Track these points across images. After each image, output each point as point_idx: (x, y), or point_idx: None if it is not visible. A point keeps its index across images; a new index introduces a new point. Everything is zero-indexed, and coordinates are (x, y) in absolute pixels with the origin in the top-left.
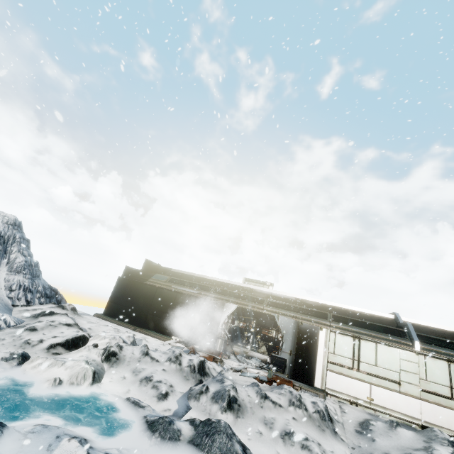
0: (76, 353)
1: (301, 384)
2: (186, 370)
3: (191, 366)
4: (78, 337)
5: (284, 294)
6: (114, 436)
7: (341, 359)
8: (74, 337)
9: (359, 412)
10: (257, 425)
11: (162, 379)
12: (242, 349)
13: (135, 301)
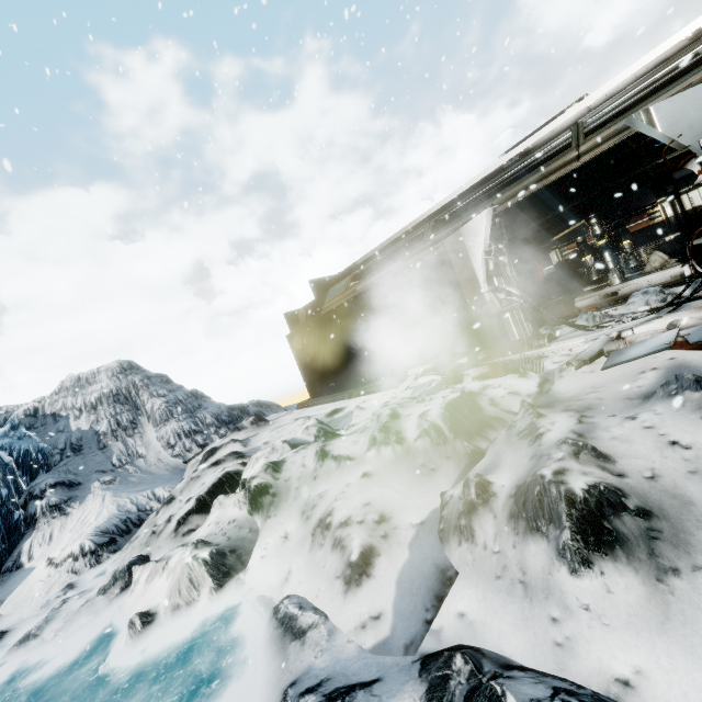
0: (207, 520)
1: None
2: (422, 448)
3: (428, 431)
4: (216, 483)
5: (636, 71)
6: None
7: None
8: (211, 486)
9: None
10: None
11: (354, 509)
12: (598, 294)
13: (327, 355)
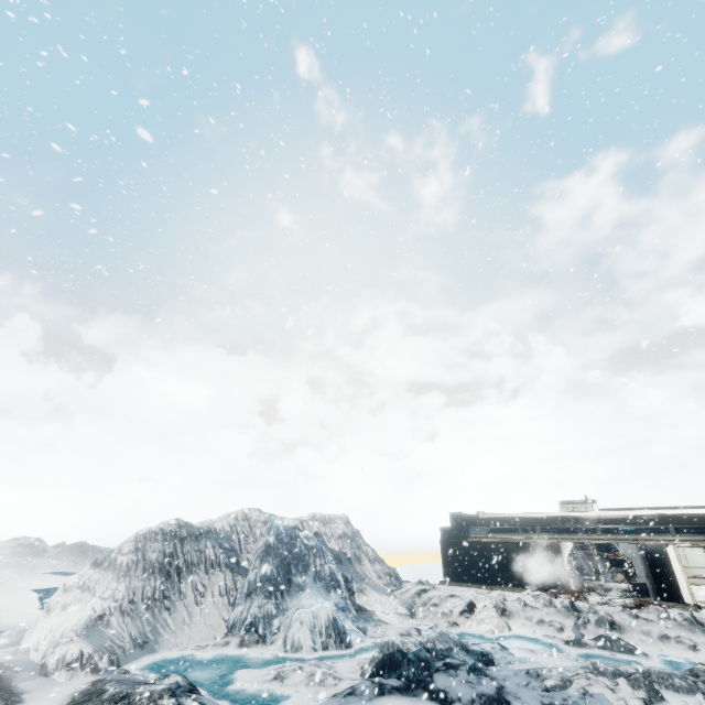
0: (481, 614)
1: (669, 603)
2: (563, 610)
3: (565, 606)
4: (469, 603)
5: (614, 514)
6: (551, 651)
7: (699, 571)
8: (467, 603)
9: None
10: (638, 636)
11: (551, 619)
12: (594, 583)
13: (469, 561)
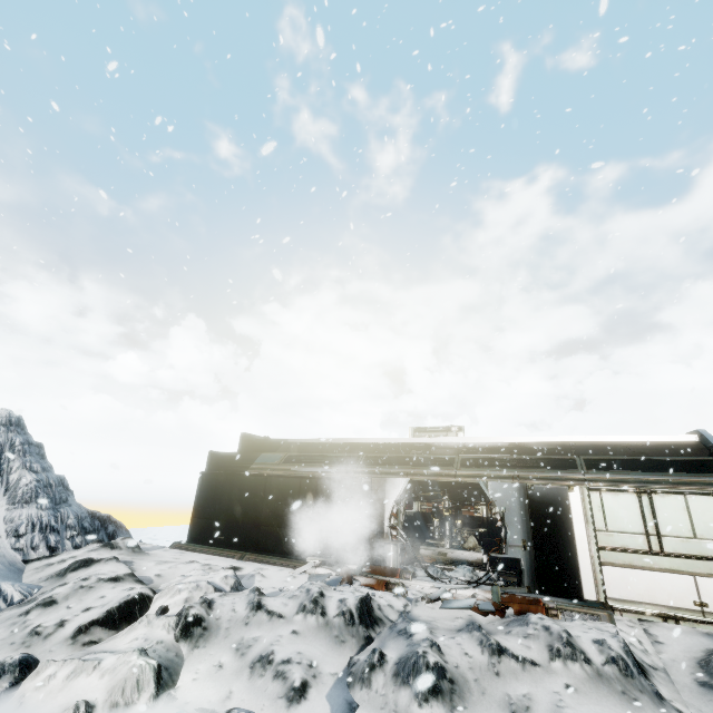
0: (127, 635)
1: (558, 600)
2: (338, 623)
3: (345, 613)
4: (130, 600)
5: (487, 441)
6: None
7: (623, 538)
8: (123, 602)
9: (687, 636)
10: None
11: (291, 654)
12: (435, 549)
13: (234, 508)
